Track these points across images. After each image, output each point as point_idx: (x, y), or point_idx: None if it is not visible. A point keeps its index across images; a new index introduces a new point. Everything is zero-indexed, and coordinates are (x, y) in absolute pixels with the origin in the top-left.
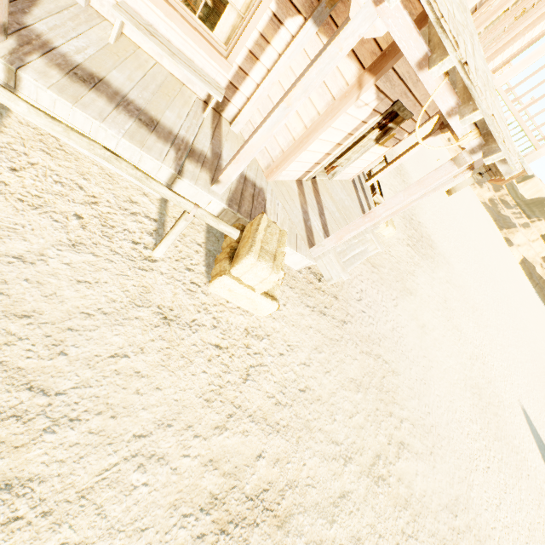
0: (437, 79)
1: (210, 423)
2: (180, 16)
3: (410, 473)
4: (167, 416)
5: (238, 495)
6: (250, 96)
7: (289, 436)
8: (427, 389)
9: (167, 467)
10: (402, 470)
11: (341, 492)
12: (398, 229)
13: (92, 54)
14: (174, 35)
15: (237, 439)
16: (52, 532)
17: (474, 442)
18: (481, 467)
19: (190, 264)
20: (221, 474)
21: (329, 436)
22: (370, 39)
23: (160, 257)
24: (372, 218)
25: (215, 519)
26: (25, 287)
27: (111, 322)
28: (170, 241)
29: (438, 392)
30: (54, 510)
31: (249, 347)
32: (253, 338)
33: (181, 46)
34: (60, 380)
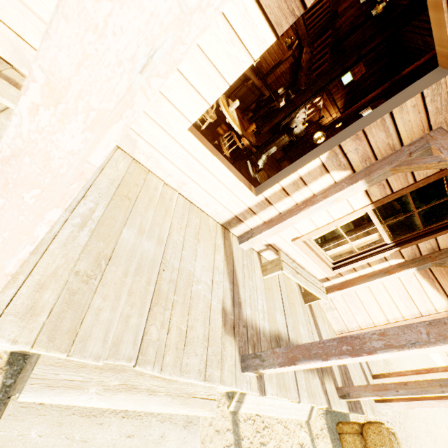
0: None
1: None
2: (314, 254)
3: None
4: None
5: None
6: (338, 285)
7: None
8: None
9: None
10: None
11: None
12: None
13: (266, 308)
14: (300, 258)
15: None
16: None
17: None
18: None
19: None
20: None
21: None
22: None
23: None
24: (447, 405)
25: None
26: None
27: None
28: None
29: None
30: None
31: None
32: None
33: (302, 262)
34: None
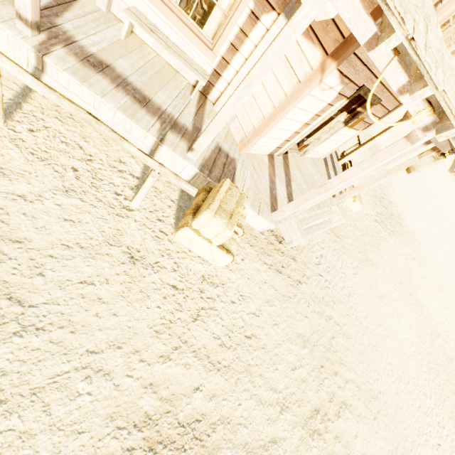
0: (387, 58)
1: (156, 352)
2: (176, 17)
3: (349, 433)
4: (118, 339)
5: (171, 419)
6: (231, 82)
7: (229, 376)
8: (378, 356)
9: (111, 382)
10: (340, 429)
11: (272, 437)
12: (367, 205)
13: (105, 47)
14: (171, 32)
15: (178, 370)
16: (3, 418)
17: (426, 416)
18: (431, 443)
19: (161, 216)
20: (159, 398)
21: (269, 383)
22: (334, 28)
23: (136, 207)
24: (327, 189)
25: (146, 436)
26: (22, 219)
27: (85, 255)
28: (143, 194)
29: (391, 360)
30: (8, 400)
31: (203, 292)
32: (208, 284)
33: (177, 41)
34: (34, 295)
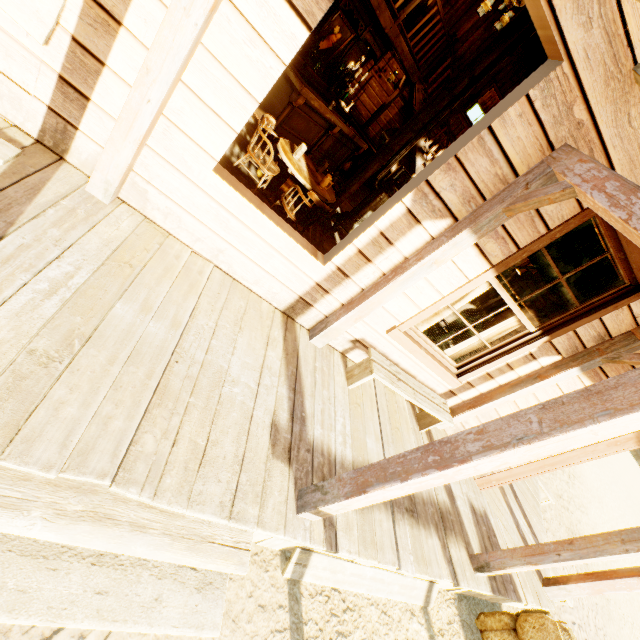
0: None
1: None
2: (424, 352)
3: None
4: None
5: None
6: (469, 402)
7: None
8: None
9: None
10: None
11: None
12: None
13: (350, 430)
14: (405, 359)
15: None
16: None
17: None
18: None
19: None
20: None
21: None
22: None
23: None
24: None
25: None
26: None
27: None
28: None
29: None
30: None
31: None
32: None
33: (409, 366)
34: None
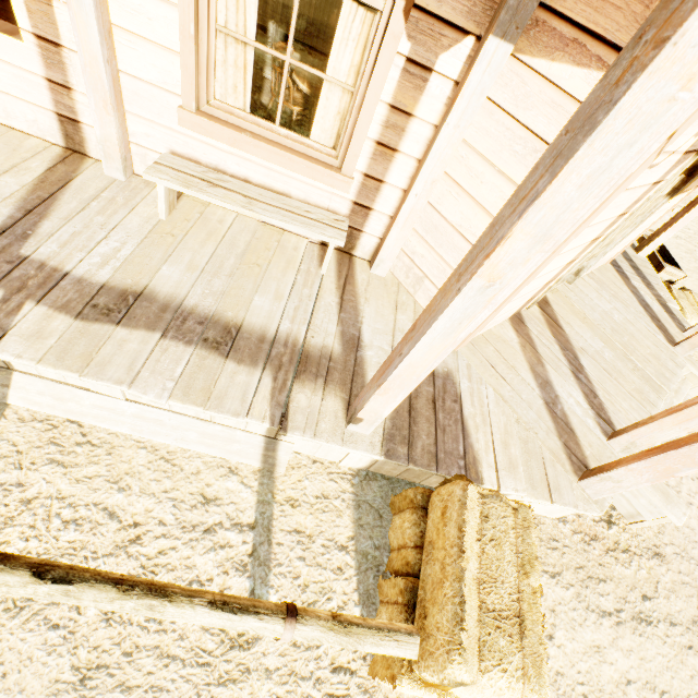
0: None
1: None
2: (249, 137)
3: None
4: None
5: None
6: (395, 213)
7: None
8: None
9: None
10: None
11: None
12: None
13: (129, 255)
14: (250, 167)
15: None
16: None
17: None
18: None
19: None
20: None
21: None
22: None
23: None
24: None
25: None
26: None
27: None
28: None
29: None
30: None
31: None
32: None
33: (265, 178)
34: None
